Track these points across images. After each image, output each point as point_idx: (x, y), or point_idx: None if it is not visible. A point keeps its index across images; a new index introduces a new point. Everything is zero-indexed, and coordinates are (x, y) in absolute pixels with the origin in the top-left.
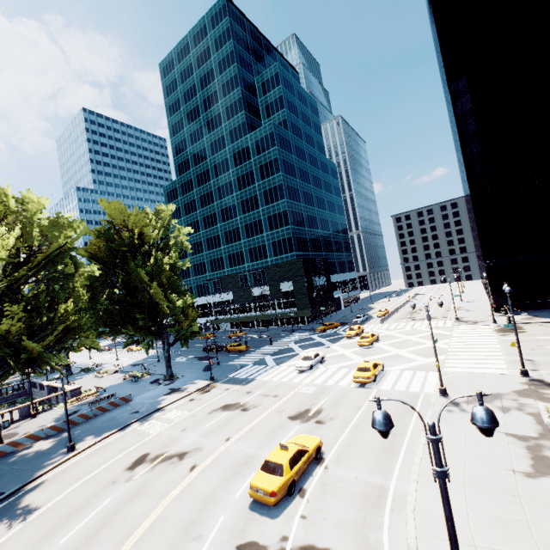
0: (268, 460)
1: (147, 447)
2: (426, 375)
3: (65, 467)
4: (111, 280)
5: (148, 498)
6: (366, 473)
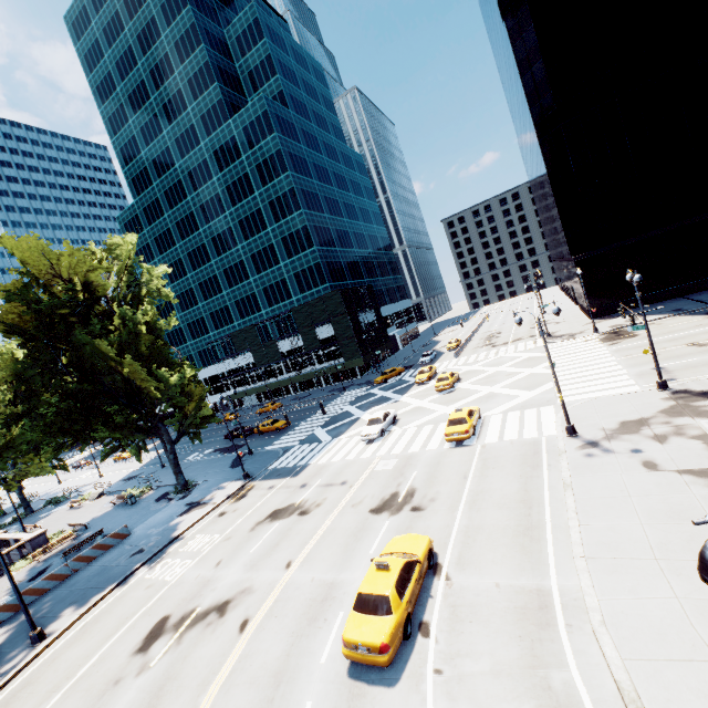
0: (363, 593)
1: (164, 606)
2: (538, 412)
3: (31, 672)
4: (55, 364)
5: (178, 699)
6: (509, 573)
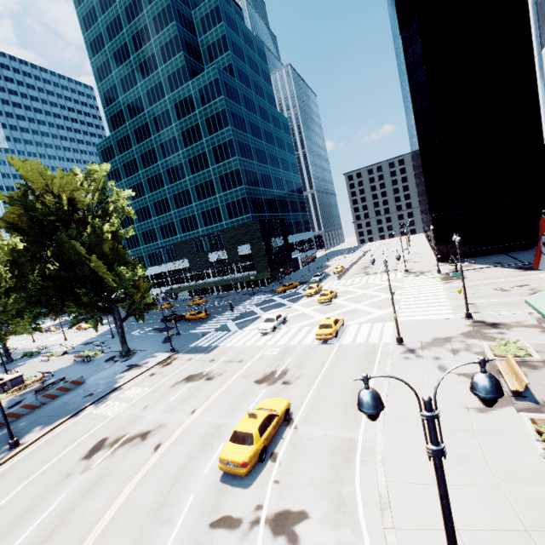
0: (237, 430)
1: (105, 431)
2: (383, 326)
3: (9, 466)
4: (40, 254)
5: (108, 488)
6: (335, 428)
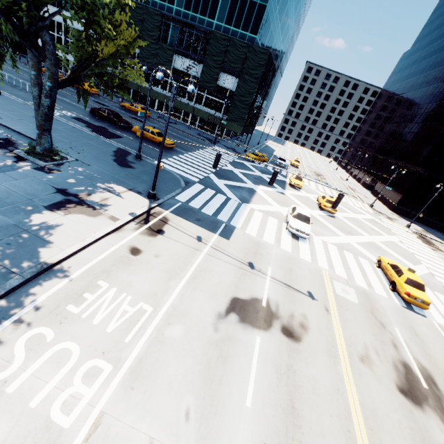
0: None
1: None
2: None
3: None
4: None
5: None
6: None
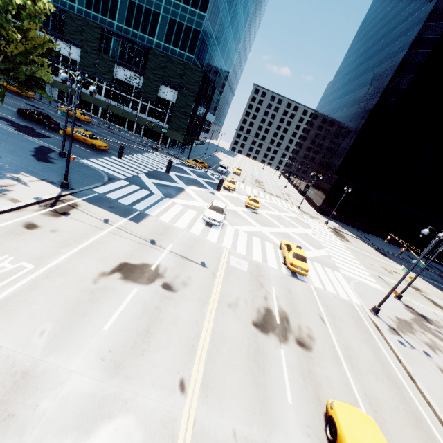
0: None
1: None
2: (335, 274)
3: None
4: None
5: None
6: None
